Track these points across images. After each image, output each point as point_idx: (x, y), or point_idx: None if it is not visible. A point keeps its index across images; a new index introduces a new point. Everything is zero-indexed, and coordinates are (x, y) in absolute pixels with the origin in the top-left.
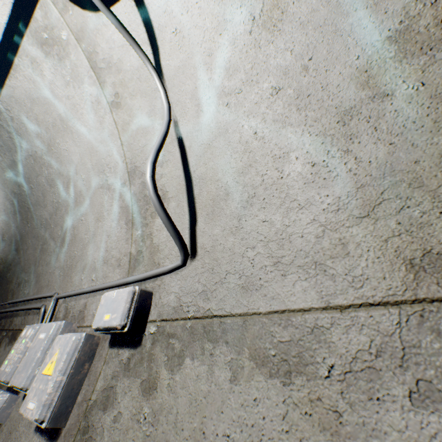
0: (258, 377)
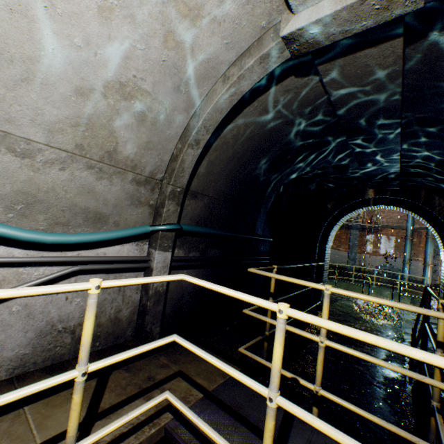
0: (10, 156)
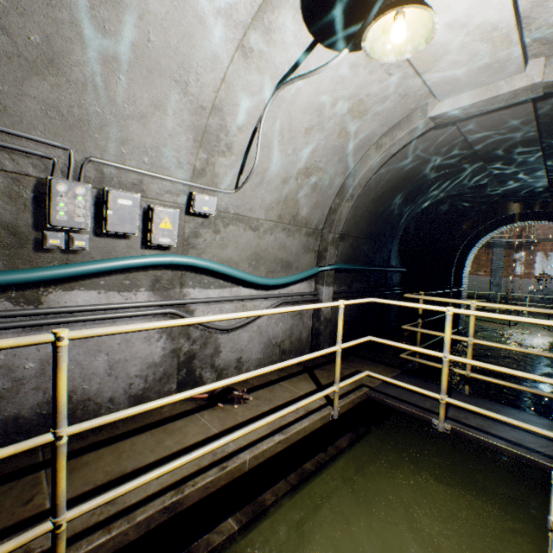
0: (250, 231)
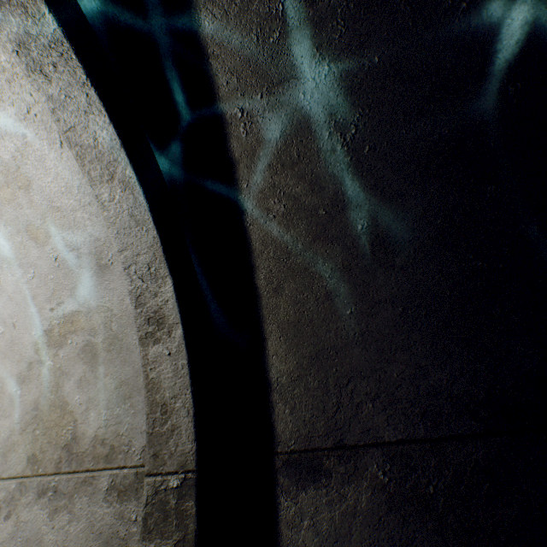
0: None
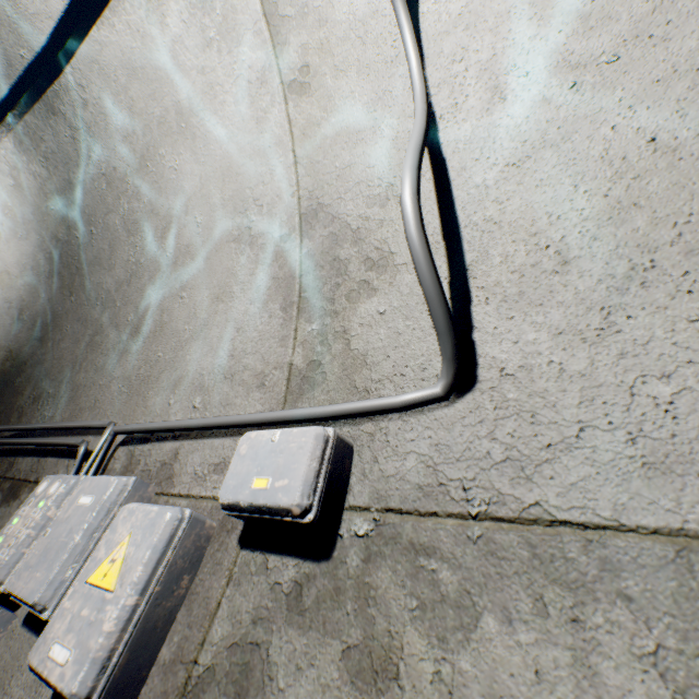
0: None
